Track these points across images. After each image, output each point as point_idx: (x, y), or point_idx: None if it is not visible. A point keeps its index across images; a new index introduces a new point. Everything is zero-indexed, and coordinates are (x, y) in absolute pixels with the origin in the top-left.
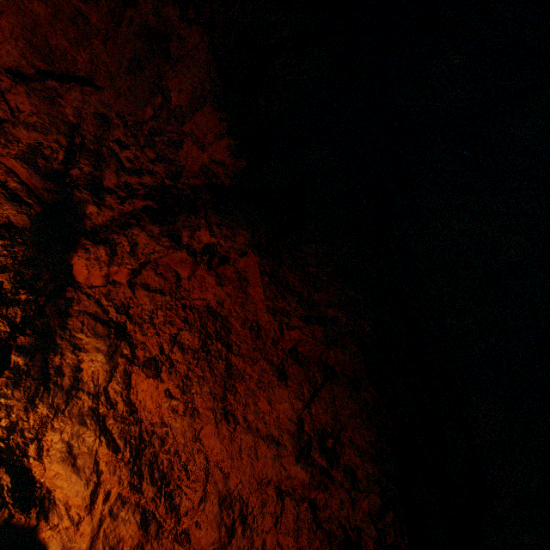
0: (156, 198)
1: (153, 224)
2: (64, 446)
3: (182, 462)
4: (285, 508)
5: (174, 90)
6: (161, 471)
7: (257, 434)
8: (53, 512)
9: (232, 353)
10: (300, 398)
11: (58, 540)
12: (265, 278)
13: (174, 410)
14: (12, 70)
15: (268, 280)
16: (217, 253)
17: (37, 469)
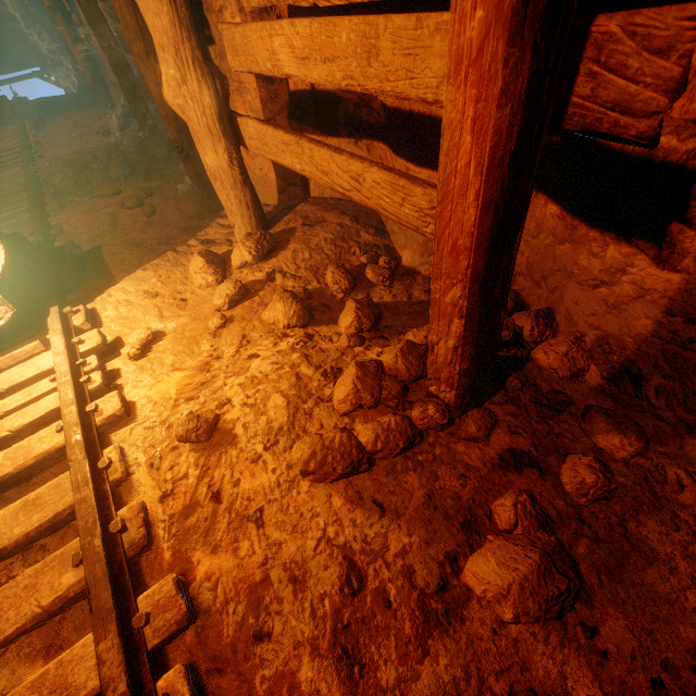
0: None
1: None
2: None
3: None
4: None
5: None
6: None
7: None
8: None
9: None
10: None
11: None
12: None
13: None
14: None
15: None
16: None
17: None
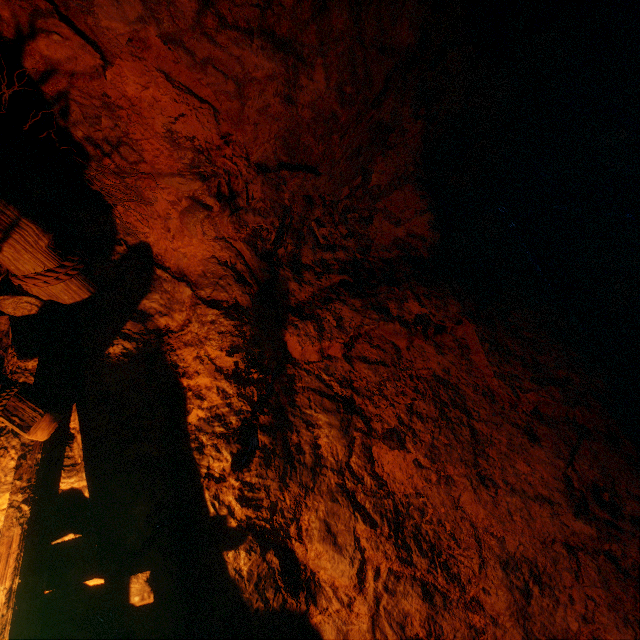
0: (350, 272)
1: (353, 298)
2: (322, 524)
3: (448, 531)
4: (581, 562)
5: (377, 172)
6: (428, 542)
7: (524, 495)
8: (320, 595)
9: (473, 419)
10: (559, 457)
11: (330, 624)
12: (485, 345)
13: (426, 479)
14: (259, 164)
15: (488, 346)
16: (431, 323)
17: (299, 551)
